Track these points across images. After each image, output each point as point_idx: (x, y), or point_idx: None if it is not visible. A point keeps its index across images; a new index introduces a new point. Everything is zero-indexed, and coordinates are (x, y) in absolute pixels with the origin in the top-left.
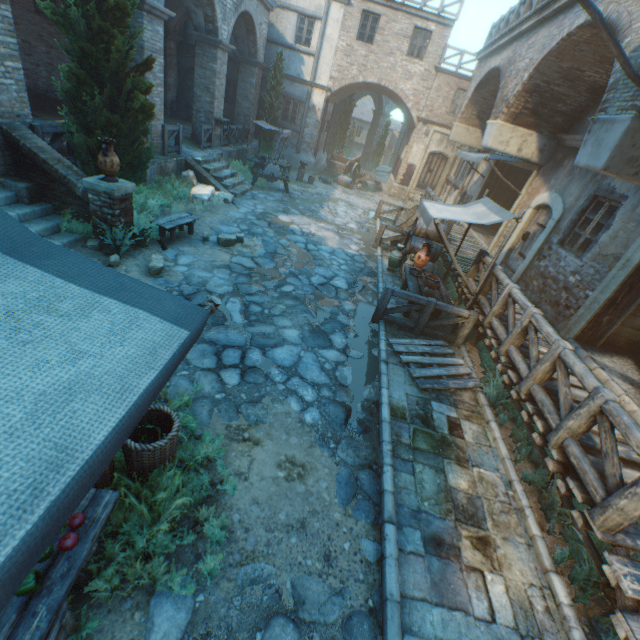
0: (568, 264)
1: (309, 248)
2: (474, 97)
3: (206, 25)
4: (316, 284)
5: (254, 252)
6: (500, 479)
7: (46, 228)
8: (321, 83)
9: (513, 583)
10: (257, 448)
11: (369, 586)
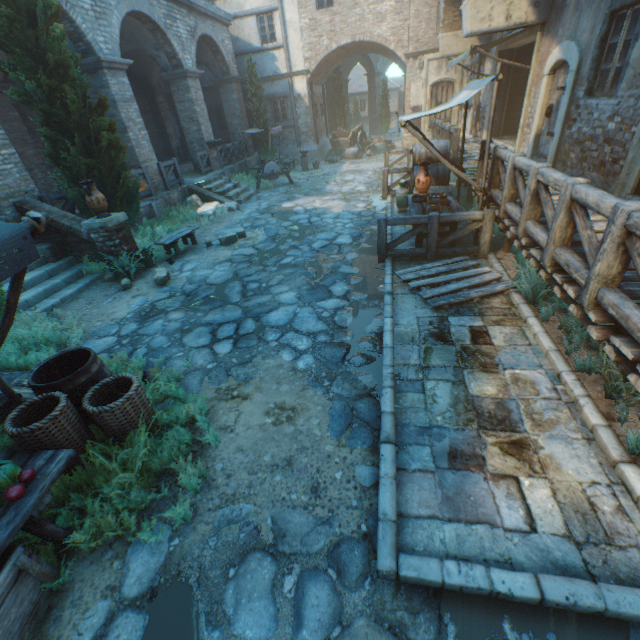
0: (602, 111)
1: (312, 221)
2: None
3: (170, 62)
4: (317, 248)
5: (256, 241)
6: (544, 375)
7: (70, 276)
8: (298, 69)
9: (564, 485)
10: (245, 402)
11: (364, 512)
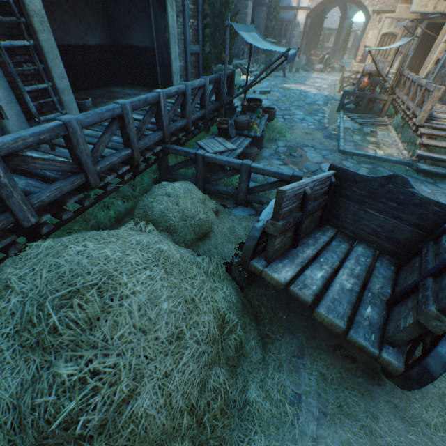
0: None
1: (301, 94)
2: None
3: None
4: (307, 103)
5: (276, 96)
6: (390, 141)
7: None
8: (303, 6)
9: (386, 152)
10: (294, 130)
11: (334, 148)
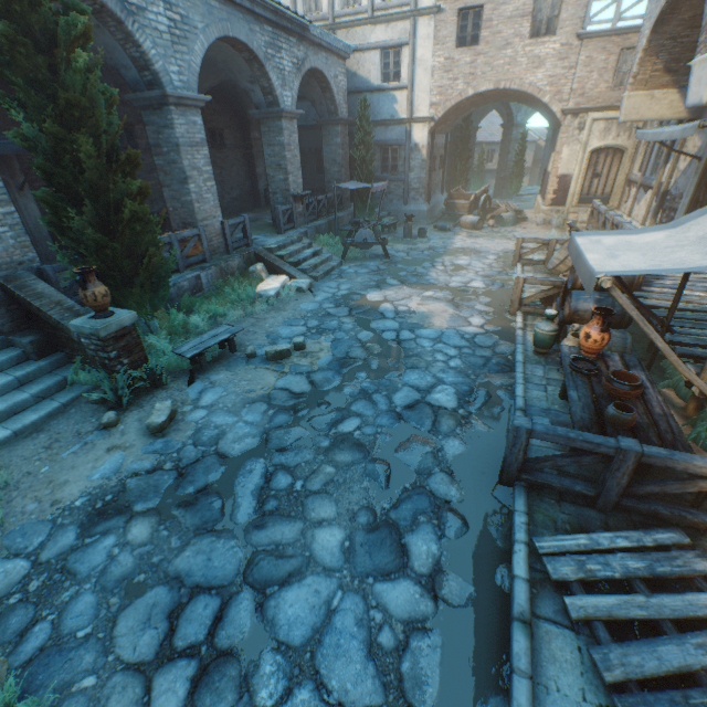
0: None
1: (401, 337)
2: (653, 43)
3: (265, 99)
4: (400, 407)
5: (315, 362)
6: None
7: (47, 387)
8: (420, 115)
9: None
10: None
11: None
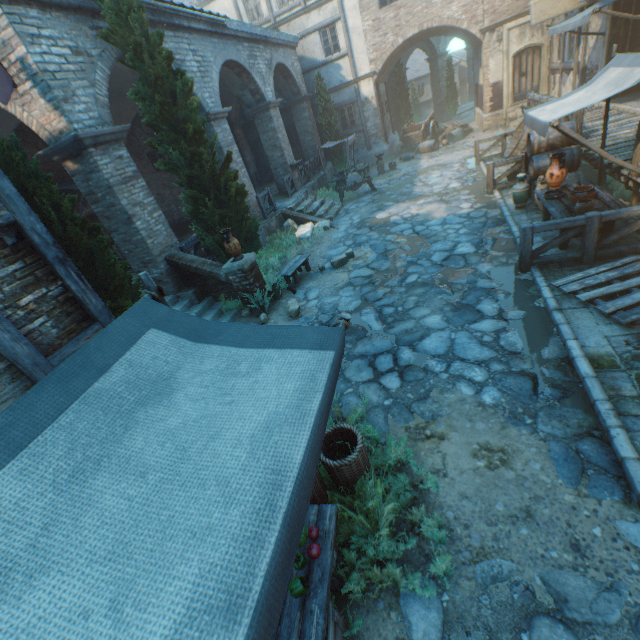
0: None
1: (417, 230)
2: None
3: (254, 98)
4: (439, 262)
5: (366, 260)
6: None
7: (214, 315)
8: (363, 73)
9: None
10: (443, 443)
11: None
